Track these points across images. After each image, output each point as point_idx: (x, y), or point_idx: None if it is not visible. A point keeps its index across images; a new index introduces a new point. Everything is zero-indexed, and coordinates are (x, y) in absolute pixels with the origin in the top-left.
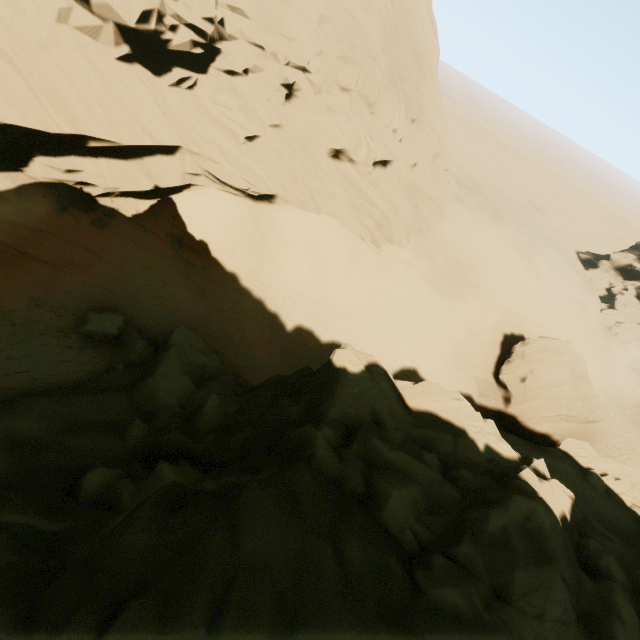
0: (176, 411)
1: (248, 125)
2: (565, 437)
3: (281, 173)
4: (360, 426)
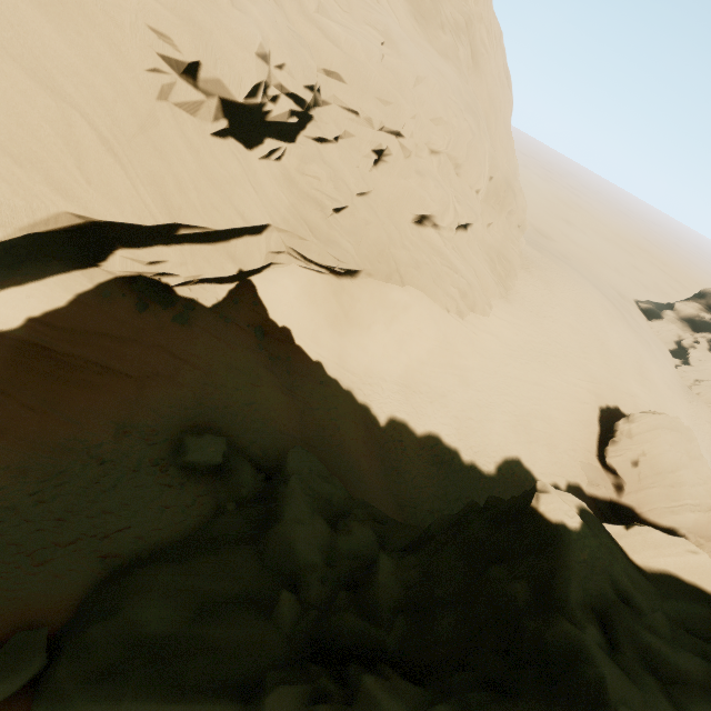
0: (323, 571)
1: (337, 196)
2: (690, 529)
3: (367, 245)
4: (609, 608)
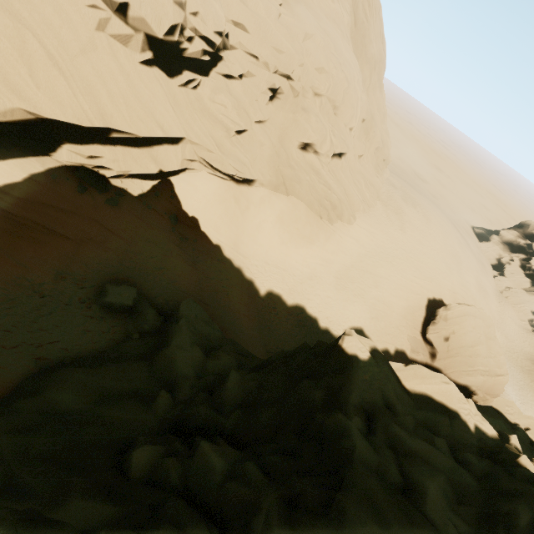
0: (193, 381)
1: (239, 121)
2: (479, 388)
3: (261, 161)
4: (376, 411)
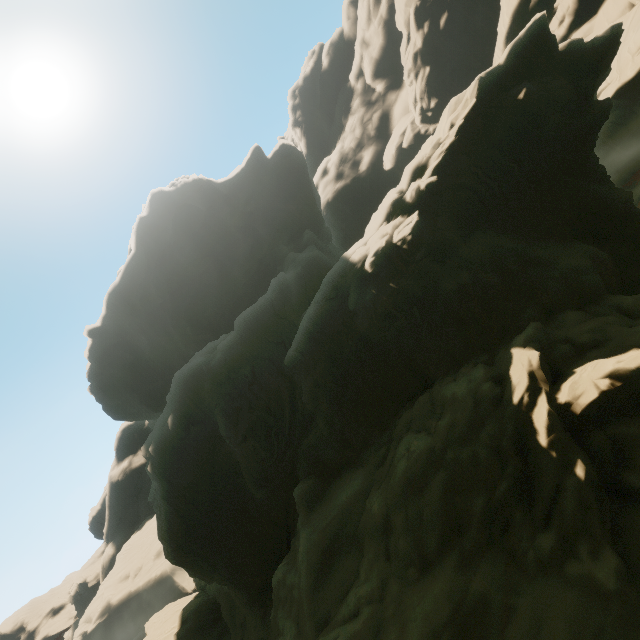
0: None
1: None
2: None
3: None
4: (633, 320)
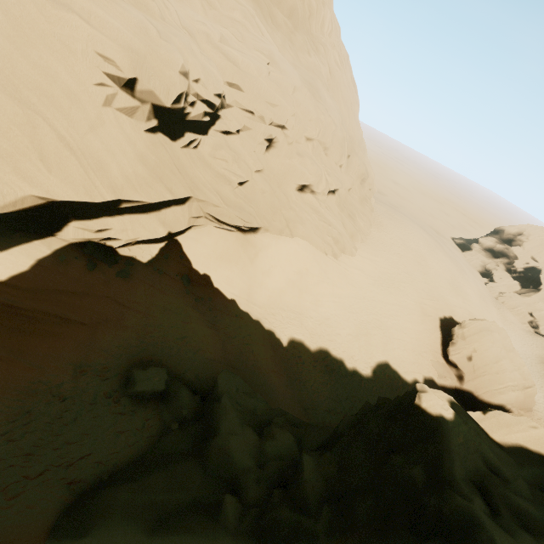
0: (257, 473)
1: (240, 173)
2: (513, 404)
3: (264, 208)
4: (484, 480)
